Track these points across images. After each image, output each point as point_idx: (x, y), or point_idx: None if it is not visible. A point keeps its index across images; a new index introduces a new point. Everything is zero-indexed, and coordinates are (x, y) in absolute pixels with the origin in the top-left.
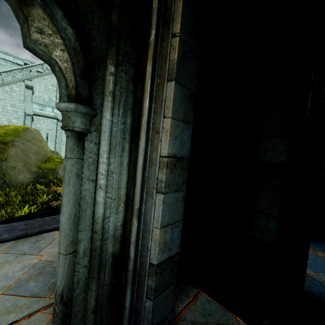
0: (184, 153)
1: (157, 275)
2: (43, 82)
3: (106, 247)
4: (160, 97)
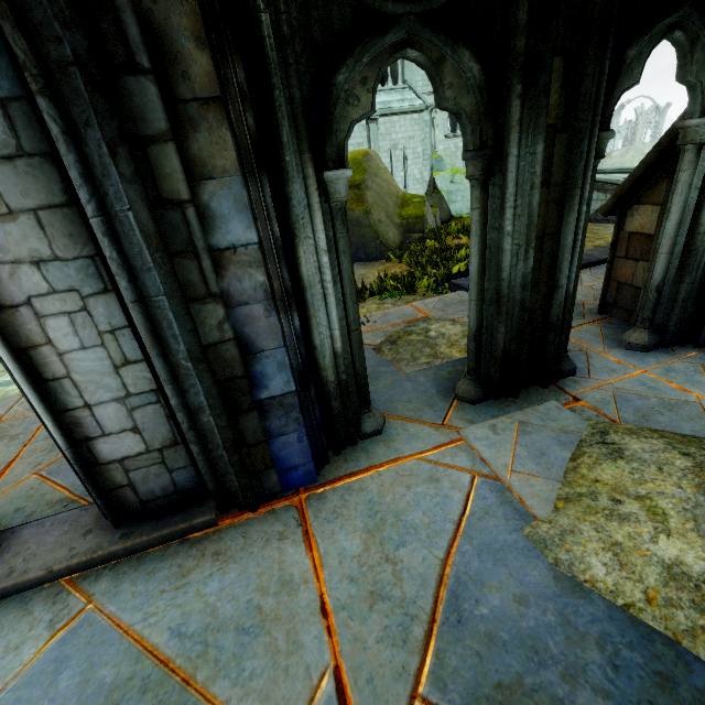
0: None
1: None
2: None
3: (703, 248)
4: None
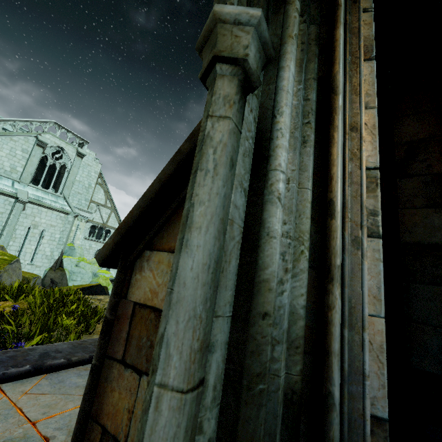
0: None
1: None
2: (10, 143)
3: (275, 368)
4: (351, 79)
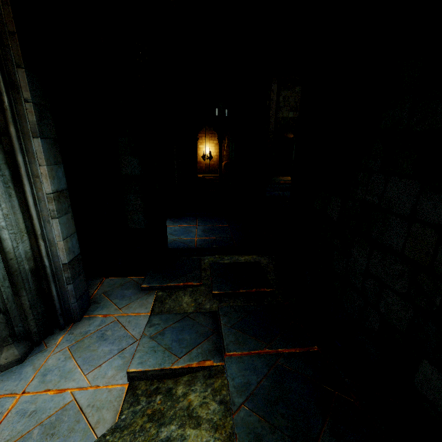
0: (63, 186)
1: (70, 269)
2: None
3: (23, 267)
4: (30, 150)
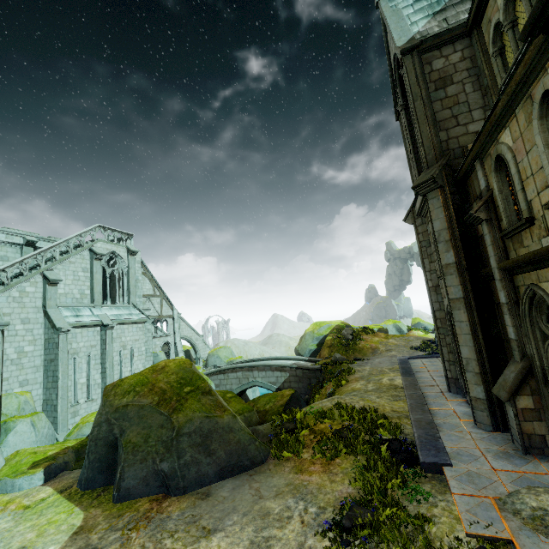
0: None
1: None
2: (70, 267)
3: None
4: None
